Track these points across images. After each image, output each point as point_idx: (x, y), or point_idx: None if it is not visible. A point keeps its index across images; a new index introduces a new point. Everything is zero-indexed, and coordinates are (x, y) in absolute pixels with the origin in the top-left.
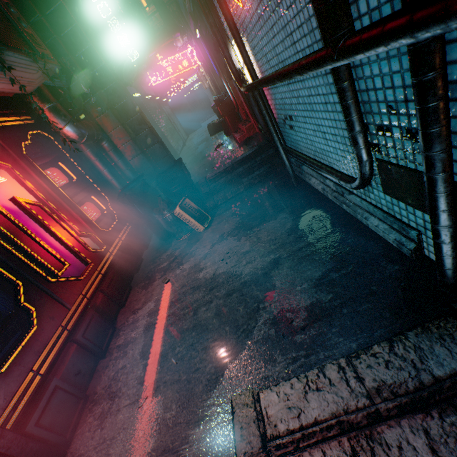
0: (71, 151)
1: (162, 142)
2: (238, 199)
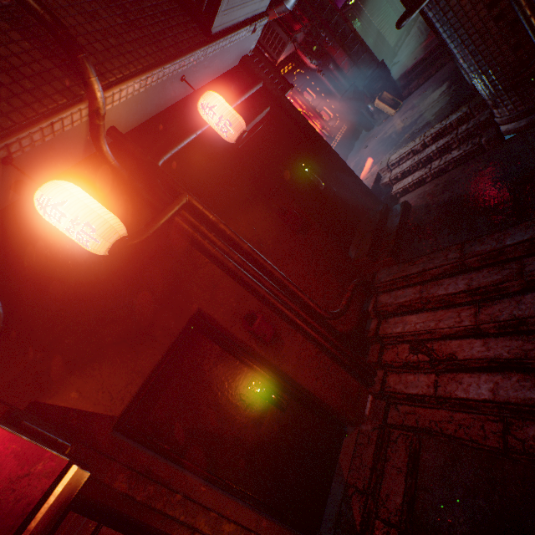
0: (312, 78)
1: (369, 50)
2: (427, 83)
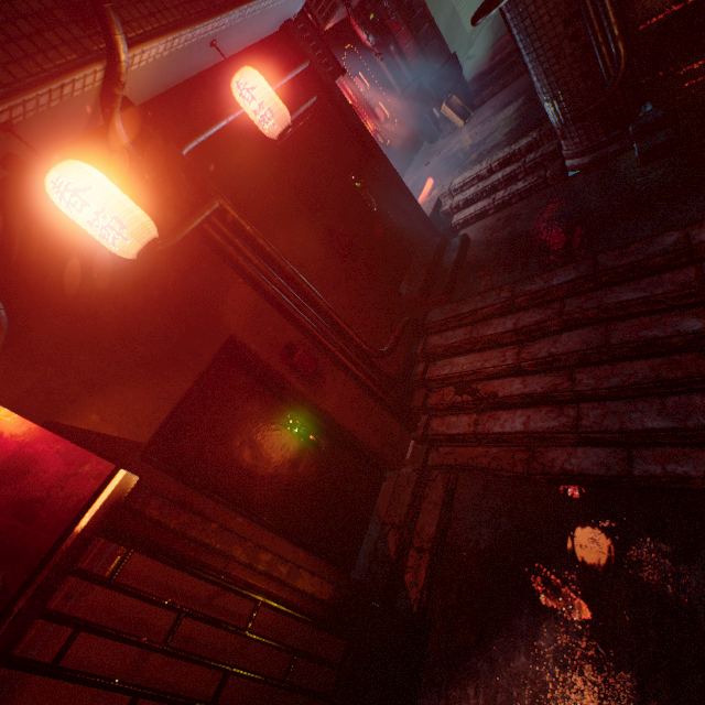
0: (367, 60)
1: (440, 36)
2: (503, 93)
